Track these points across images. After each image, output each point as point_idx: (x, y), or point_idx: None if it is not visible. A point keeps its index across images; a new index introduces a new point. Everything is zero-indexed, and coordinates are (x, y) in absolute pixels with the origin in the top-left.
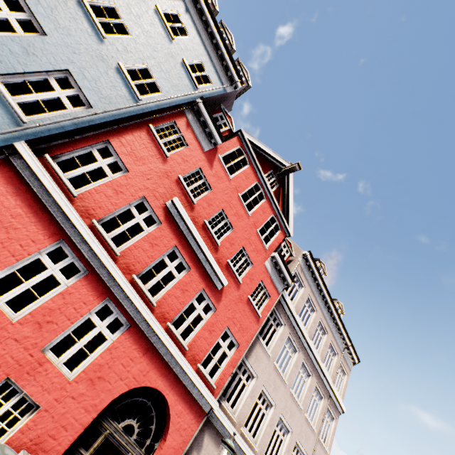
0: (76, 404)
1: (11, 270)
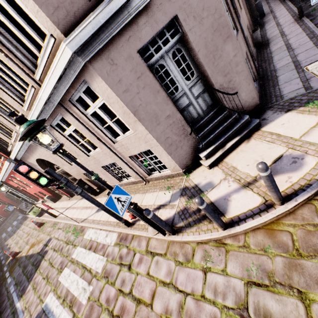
0: (37, 187)
1: (22, 186)
